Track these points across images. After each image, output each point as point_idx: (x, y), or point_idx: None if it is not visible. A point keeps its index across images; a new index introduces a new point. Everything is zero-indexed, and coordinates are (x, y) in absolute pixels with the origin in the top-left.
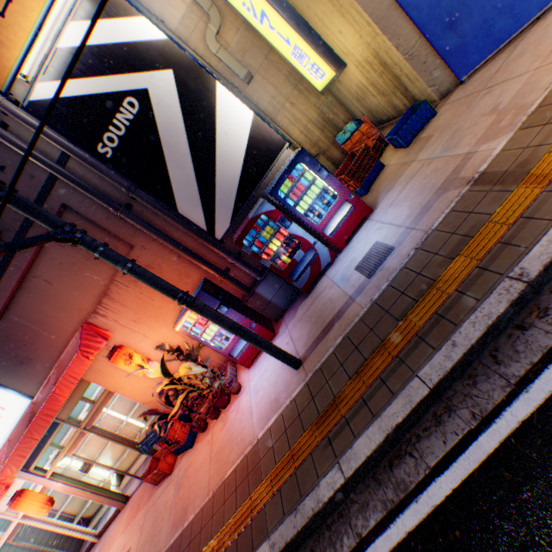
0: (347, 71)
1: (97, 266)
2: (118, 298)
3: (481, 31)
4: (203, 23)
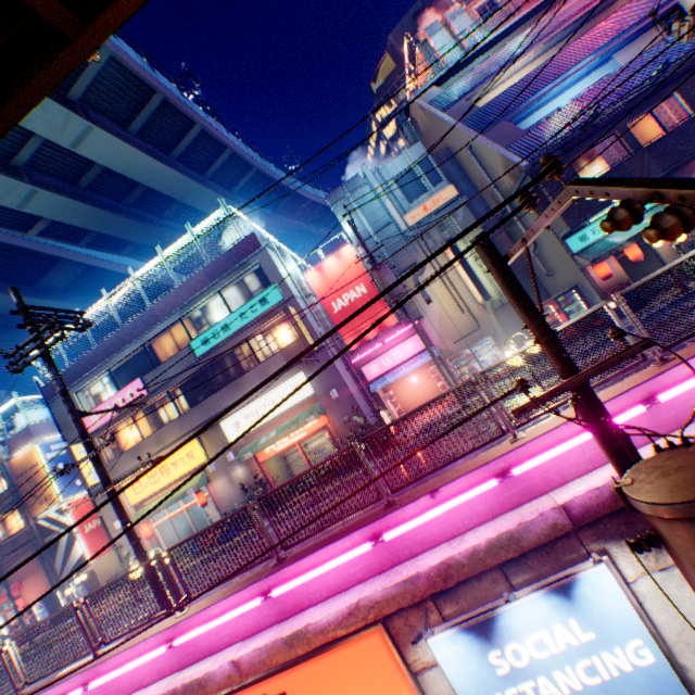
0: None
1: (36, 562)
2: (33, 577)
3: None
4: None
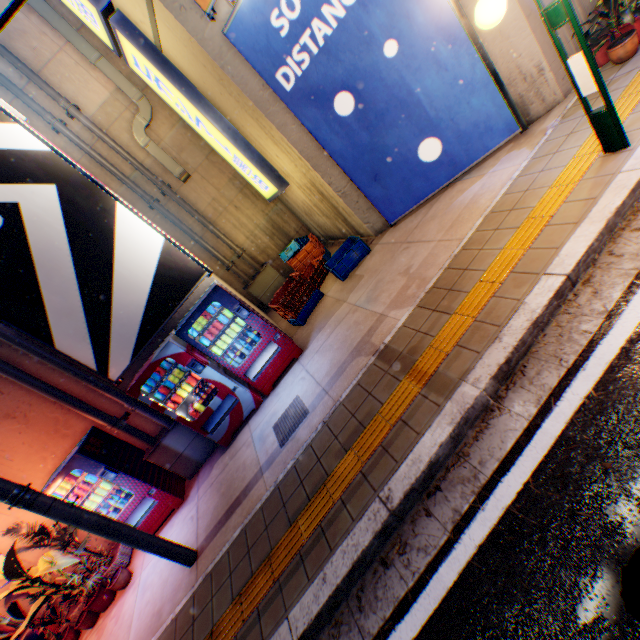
0: (291, 188)
1: None
2: None
3: (403, 187)
4: (130, 113)
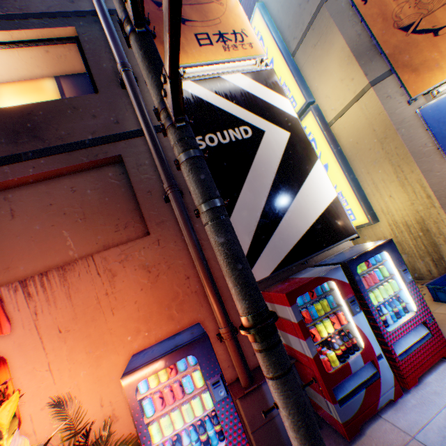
0: (375, 224)
1: (86, 231)
2: (72, 282)
3: None
4: None
